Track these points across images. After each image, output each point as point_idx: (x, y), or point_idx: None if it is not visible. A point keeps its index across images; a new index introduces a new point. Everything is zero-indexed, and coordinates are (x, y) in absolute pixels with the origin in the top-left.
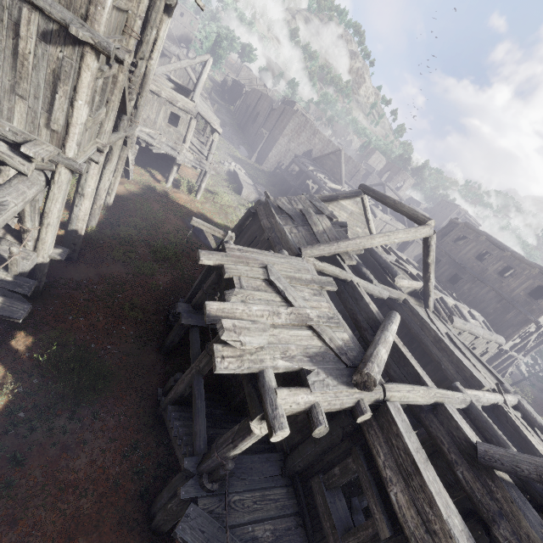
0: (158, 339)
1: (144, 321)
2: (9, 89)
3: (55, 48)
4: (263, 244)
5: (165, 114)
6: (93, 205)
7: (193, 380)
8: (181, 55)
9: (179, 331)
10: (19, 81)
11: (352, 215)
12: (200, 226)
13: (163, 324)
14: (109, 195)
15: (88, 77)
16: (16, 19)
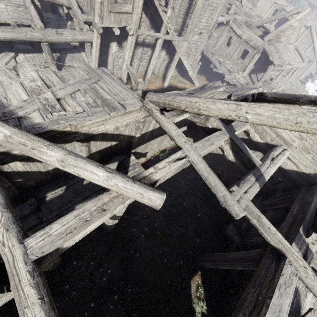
0: None
1: None
2: None
3: None
4: None
5: (239, 51)
6: (145, 78)
7: None
8: (314, 26)
9: None
10: None
11: None
12: (129, 70)
13: None
14: (165, 81)
15: None
16: None
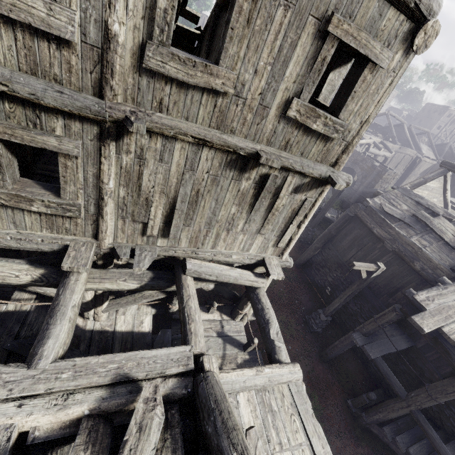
0: (313, 349)
1: (296, 334)
2: (254, 232)
3: (301, 194)
4: (384, 253)
5: None
6: None
7: (416, 417)
8: None
9: (345, 349)
10: (265, 225)
11: (432, 190)
12: (359, 268)
13: (307, 331)
14: None
15: (318, 204)
16: (277, 185)
